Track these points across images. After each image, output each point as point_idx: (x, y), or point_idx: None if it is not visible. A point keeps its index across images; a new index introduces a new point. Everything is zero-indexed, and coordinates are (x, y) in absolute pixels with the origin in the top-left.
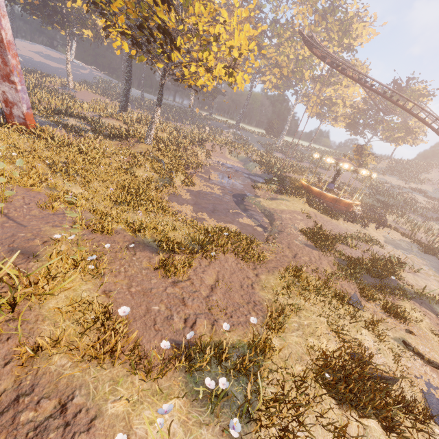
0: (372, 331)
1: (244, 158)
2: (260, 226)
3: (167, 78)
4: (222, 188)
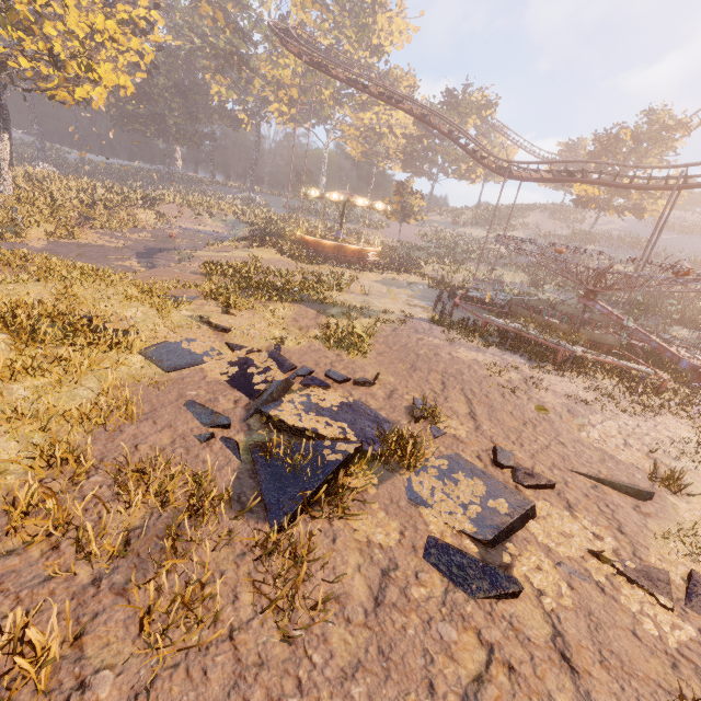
0: (157, 310)
1: (233, 221)
2: (149, 267)
3: (12, 88)
4: (135, 244)
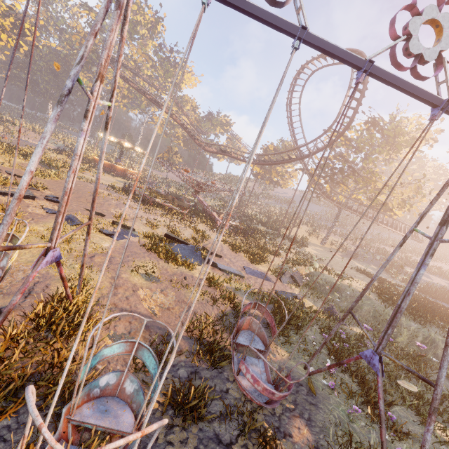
0: None
1: (62, 145)
2: None
3: None
4: None
